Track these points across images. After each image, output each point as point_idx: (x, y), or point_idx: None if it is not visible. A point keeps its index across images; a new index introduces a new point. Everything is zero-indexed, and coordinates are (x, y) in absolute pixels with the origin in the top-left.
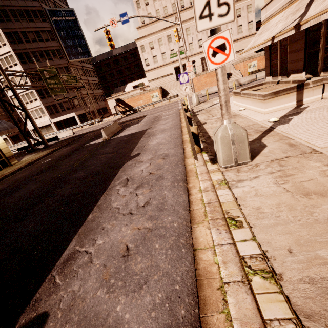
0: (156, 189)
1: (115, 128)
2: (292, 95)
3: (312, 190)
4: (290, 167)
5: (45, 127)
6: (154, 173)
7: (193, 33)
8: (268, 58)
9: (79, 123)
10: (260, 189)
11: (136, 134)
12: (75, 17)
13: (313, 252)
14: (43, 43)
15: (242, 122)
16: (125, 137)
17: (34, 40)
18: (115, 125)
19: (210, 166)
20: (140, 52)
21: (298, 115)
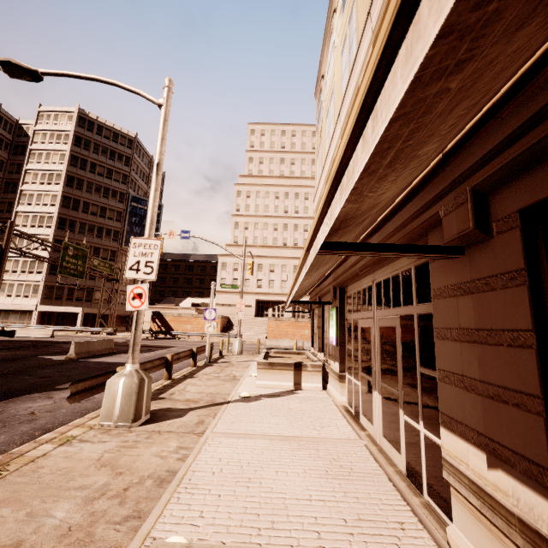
0: (1, 431)
1: (103, 347)
2: (290, 373)
3: (117, 463)
4: (150, 441)
5: (20, 313)
6: (35, 414)
7: (290, 271)
8: (312, 326)
9: (79, 325)
10: (82, 452)
11: (116, 364)
12: (160, 211)
13: (0, 508)
14: (103, 220)
15: (223, 387)
16: (98, 363)
17: (94, 213)
18: (106, 344)
19: (94, 421)
20: (219, 268)
21: (272, 398)
